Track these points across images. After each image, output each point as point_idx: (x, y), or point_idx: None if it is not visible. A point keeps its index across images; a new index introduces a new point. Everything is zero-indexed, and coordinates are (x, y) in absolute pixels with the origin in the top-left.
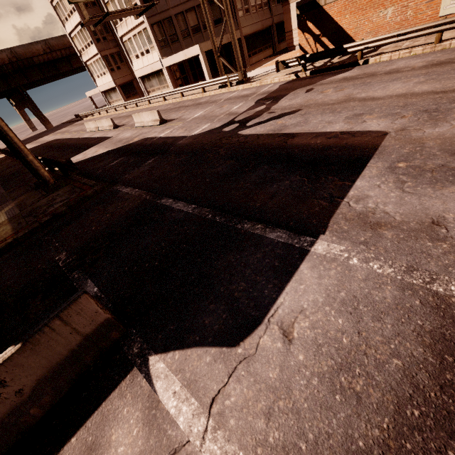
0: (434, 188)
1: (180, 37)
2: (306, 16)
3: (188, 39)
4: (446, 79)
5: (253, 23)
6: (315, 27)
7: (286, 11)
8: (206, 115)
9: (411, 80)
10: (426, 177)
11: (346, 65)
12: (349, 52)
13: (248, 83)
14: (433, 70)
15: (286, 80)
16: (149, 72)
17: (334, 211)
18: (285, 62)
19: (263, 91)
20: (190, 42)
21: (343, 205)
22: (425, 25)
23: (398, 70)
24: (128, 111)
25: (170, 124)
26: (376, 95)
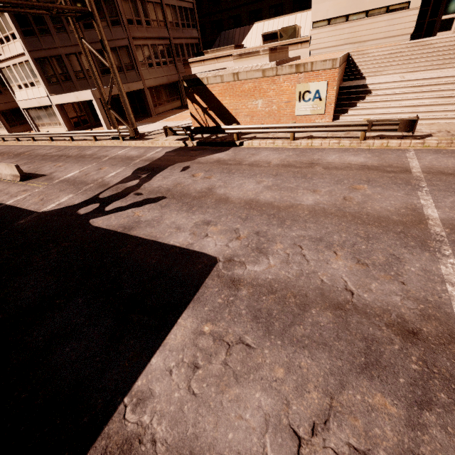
0: (218, 388)
1: (73, 77)
2: (193, 90)
3: (84, 80)
4: (285, 189)
5: (158, 76)
6: (202, 100)
7: (188, 73)
8: (77, 178)
9: (262, 182)
10: (219, 360)
11: (226, 143)
12: (227, 132)
13: (141, 140)
14: (281, 173)
15: (174, 146)
16: (36, 106)
17: (101, 429)
18: (173, 129)
19: (148, 156)
20: (85, 83)
21: (118, 413)
22: (281, 124)
23: (258, 164)
24: (5, 145)
25: (33, 182)
26: (231, 195)
